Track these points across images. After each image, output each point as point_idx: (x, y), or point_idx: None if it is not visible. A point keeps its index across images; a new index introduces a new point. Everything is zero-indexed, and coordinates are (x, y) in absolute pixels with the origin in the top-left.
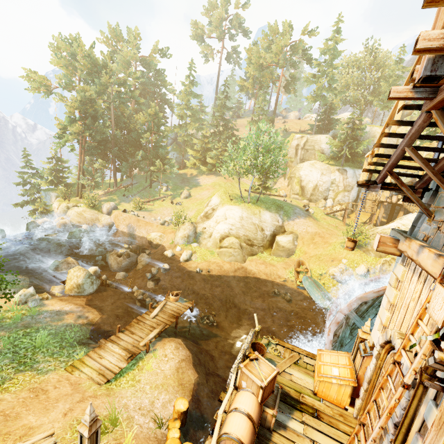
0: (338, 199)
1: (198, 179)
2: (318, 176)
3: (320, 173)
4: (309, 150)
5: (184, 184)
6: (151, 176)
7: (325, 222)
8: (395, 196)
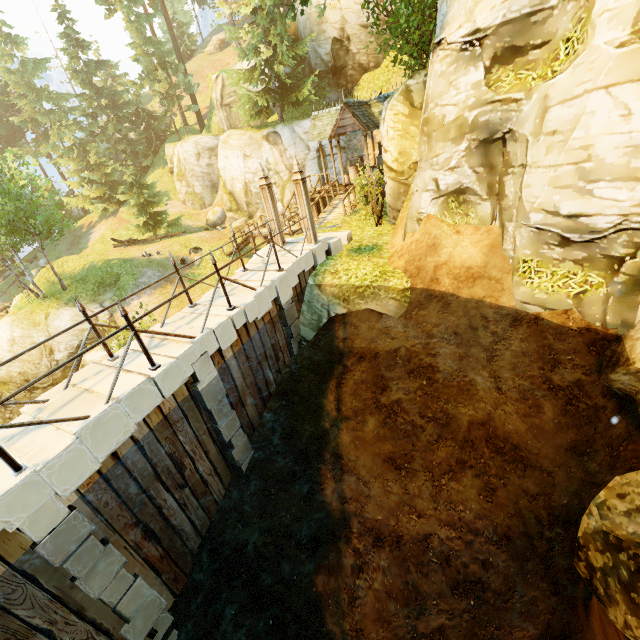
0: (287, 200)
1: (92, 232)
2: (240, 164)
3: (241, 157)
4: (233, 104)
5: (71, 250)
6: (11, 259)
7: (210, 279)
8: (350, 169)
